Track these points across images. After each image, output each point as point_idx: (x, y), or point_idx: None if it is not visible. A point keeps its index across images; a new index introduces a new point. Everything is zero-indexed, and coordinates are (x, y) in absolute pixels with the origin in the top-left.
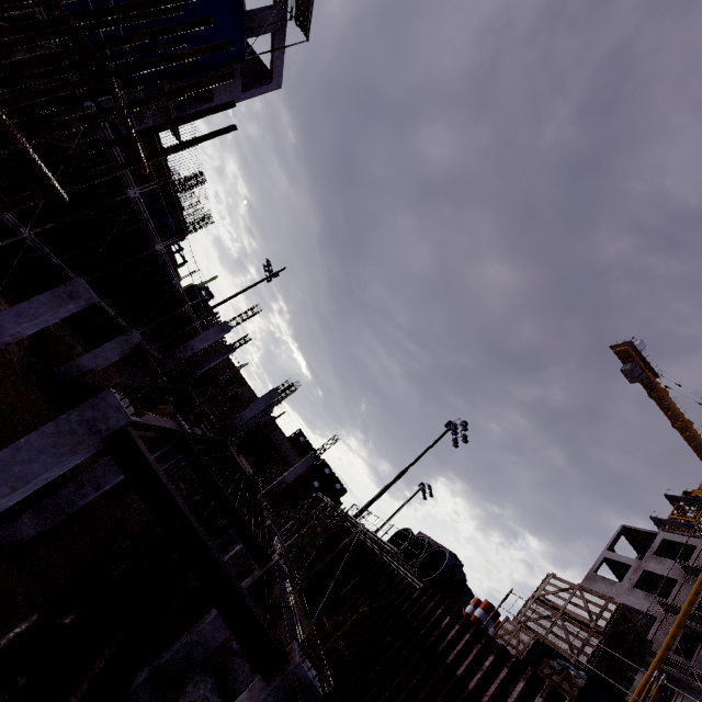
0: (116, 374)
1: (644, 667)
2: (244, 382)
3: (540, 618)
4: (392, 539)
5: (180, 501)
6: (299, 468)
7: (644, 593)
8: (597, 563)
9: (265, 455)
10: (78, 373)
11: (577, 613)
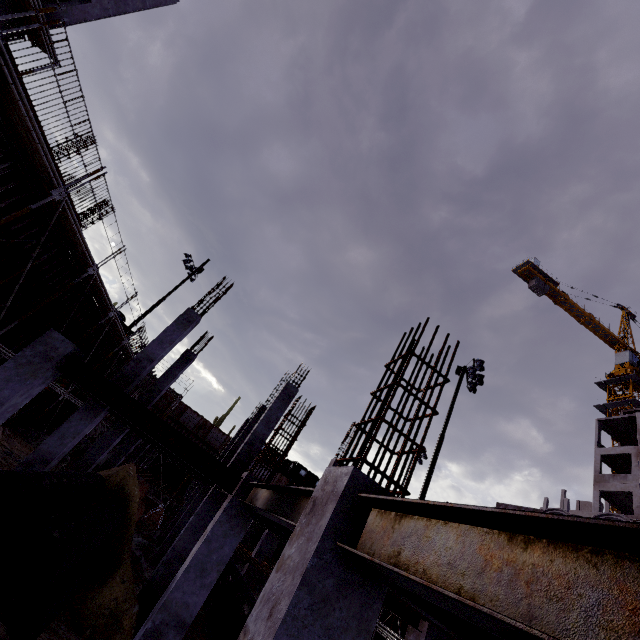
0: (18, 445)
1: None
2: (184, 407)
3: None
4: None
5: None
6: None
7: None
8: (597, 463)
9: None
10: None
11: None
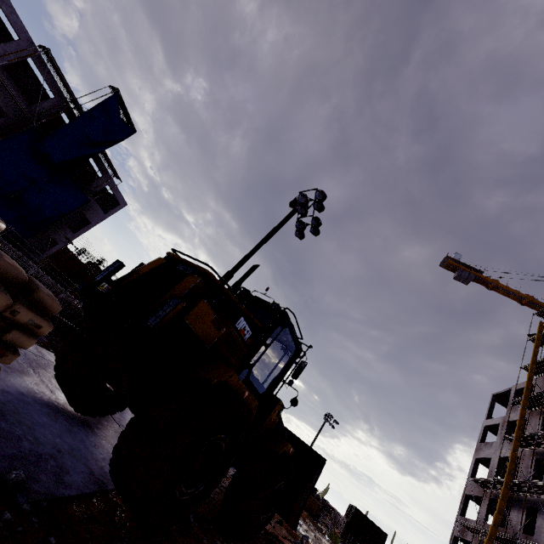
0: None
1: (516, 504)
2: None
3: None
4: None
5: None
6: None
7: (509, 441)
8: (480, 433)
9: None
10: None
11: None
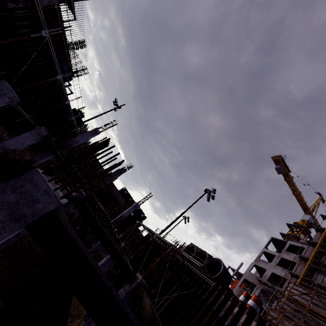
0: (28, 153)
1: None
2: (98, 162)
3: (293, 310)
4: (184, 250)
5: (108, 283)
6: (131, 210)
7: (281, 268)
8: (260, 253)
9: (108, 199)
10: (3, 151)
11: (319, 311)
